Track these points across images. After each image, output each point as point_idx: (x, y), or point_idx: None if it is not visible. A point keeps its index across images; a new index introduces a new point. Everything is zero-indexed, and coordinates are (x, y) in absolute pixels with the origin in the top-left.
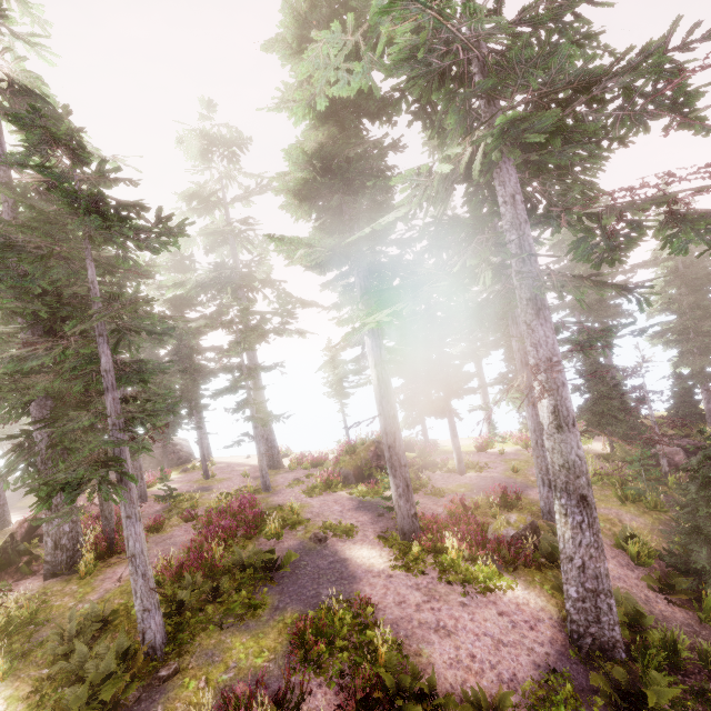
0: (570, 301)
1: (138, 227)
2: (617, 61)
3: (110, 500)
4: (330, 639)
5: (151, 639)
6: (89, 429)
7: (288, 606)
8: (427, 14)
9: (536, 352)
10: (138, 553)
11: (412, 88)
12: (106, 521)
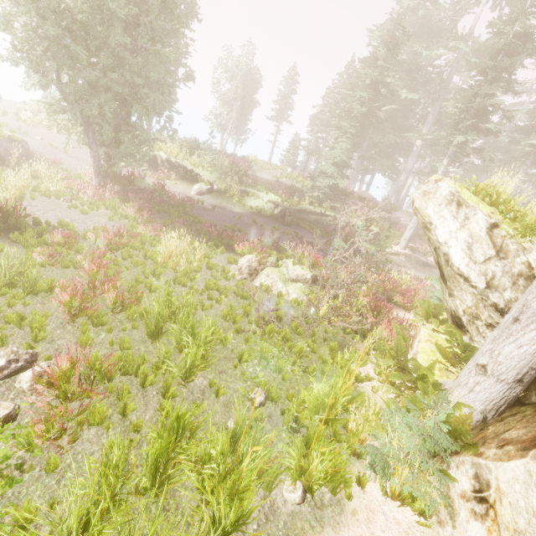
0: None
1: None
2: None
3: None
4: None
5: None
6: None
7: None
8: None
9: None
10: None
11: None
12: None
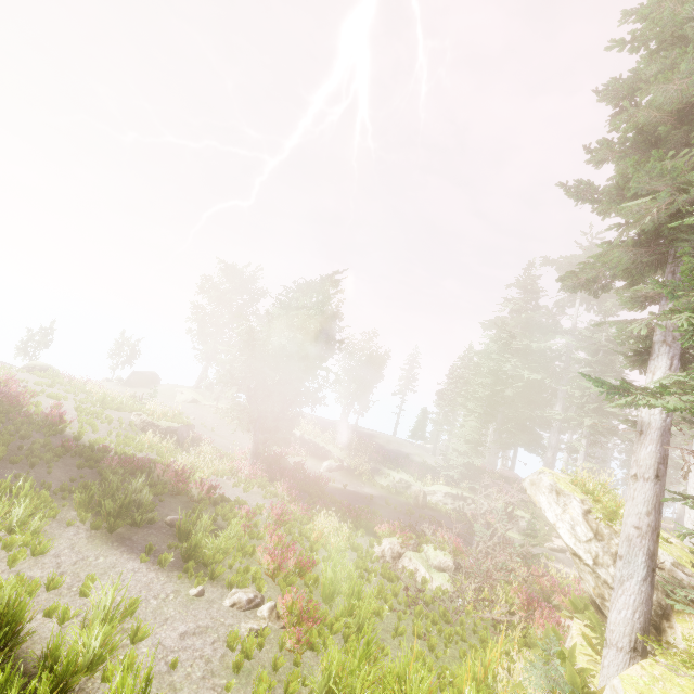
0: None
1: None
2: None
3: None
4: None
5: None
6: None
7: None
8: None
9: None
10: None
11: None
12: None
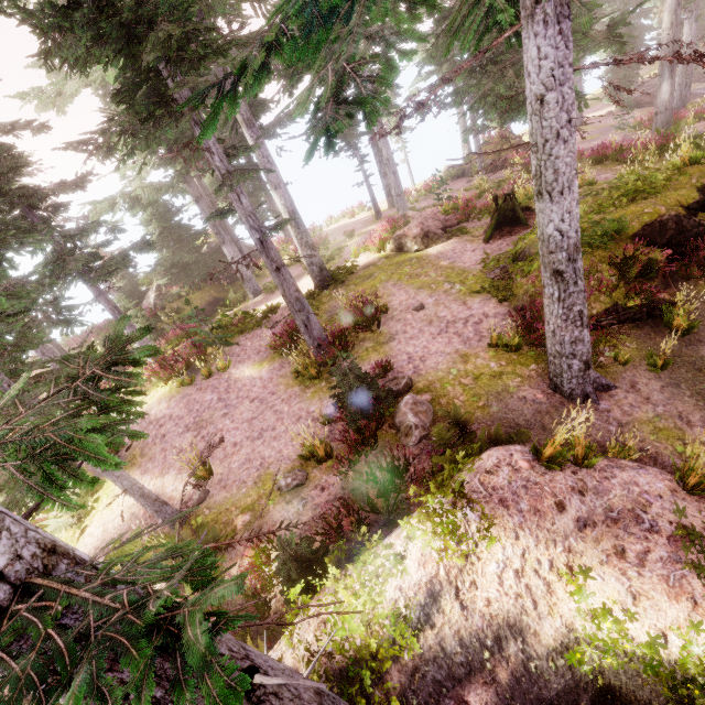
0: None
1: None
2: None
3: None
4: None
5: None
6: None
7: None
8: None
9: None
10: None
11: None
12: None
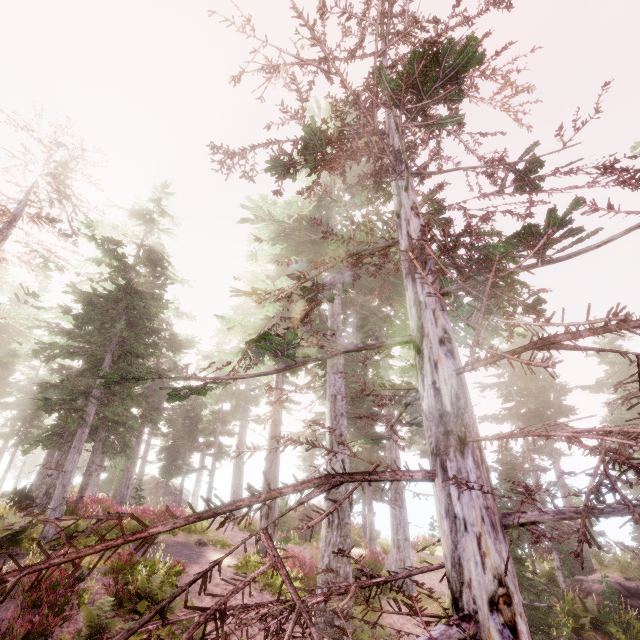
0: (510, 411)
1: (146, 302)
2: (363, 238)
3: (91, 475)
4: (134, 560)
5: (47, 531)
6: (101, 423)
7: (137, 556)
8: (268, 222)
9: (329, 391)
10: (68, 470)
11: (298, 249)
12: (81, 489)
